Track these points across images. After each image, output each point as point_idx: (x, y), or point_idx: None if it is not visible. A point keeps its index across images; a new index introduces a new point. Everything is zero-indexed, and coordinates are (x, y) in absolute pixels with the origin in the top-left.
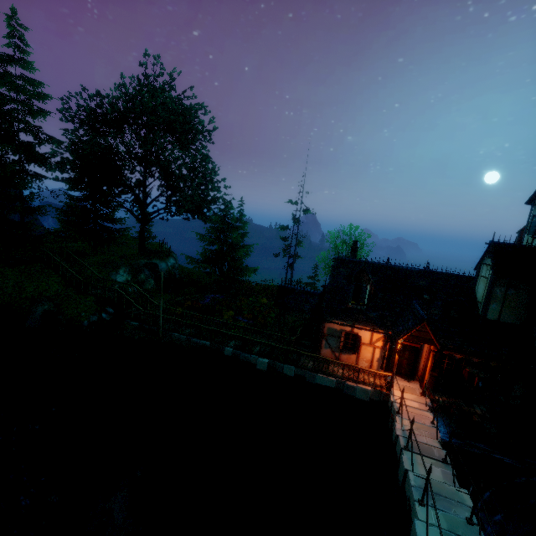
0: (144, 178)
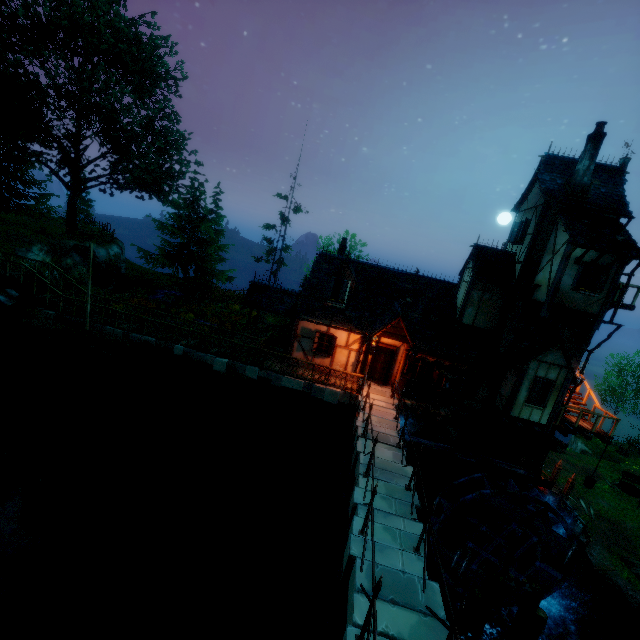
0: (77, 128)
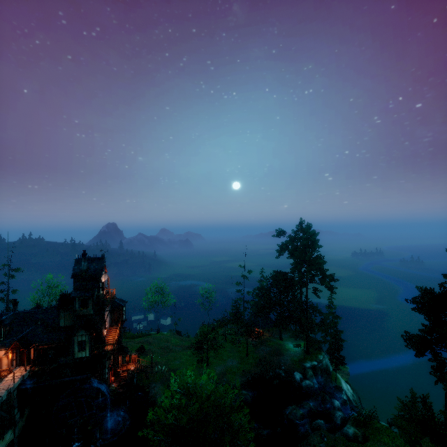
0: None
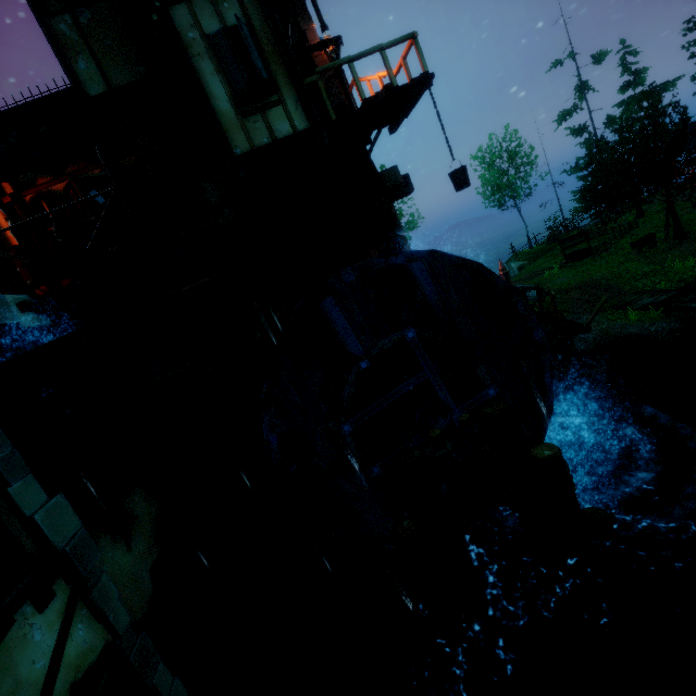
0: None
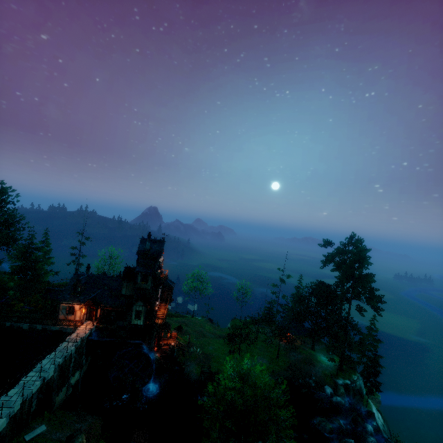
0: None
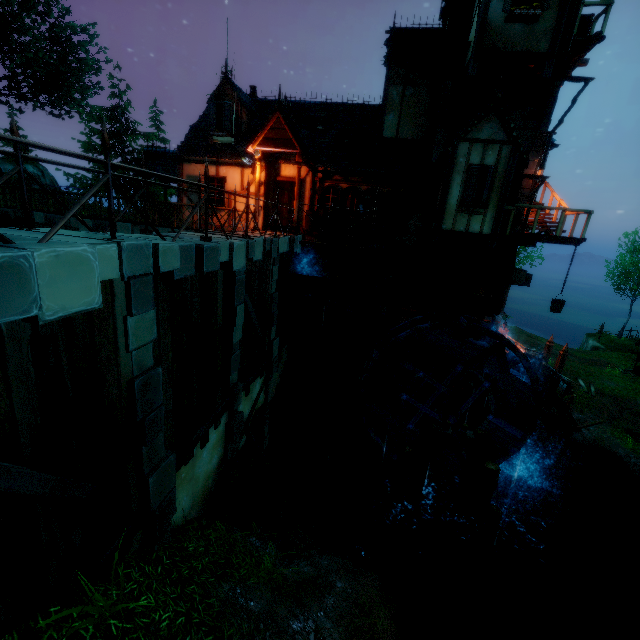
0: None
